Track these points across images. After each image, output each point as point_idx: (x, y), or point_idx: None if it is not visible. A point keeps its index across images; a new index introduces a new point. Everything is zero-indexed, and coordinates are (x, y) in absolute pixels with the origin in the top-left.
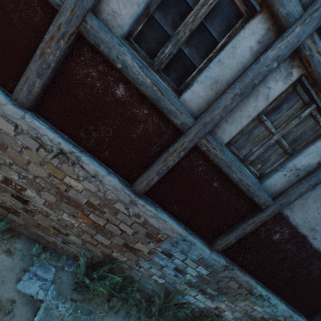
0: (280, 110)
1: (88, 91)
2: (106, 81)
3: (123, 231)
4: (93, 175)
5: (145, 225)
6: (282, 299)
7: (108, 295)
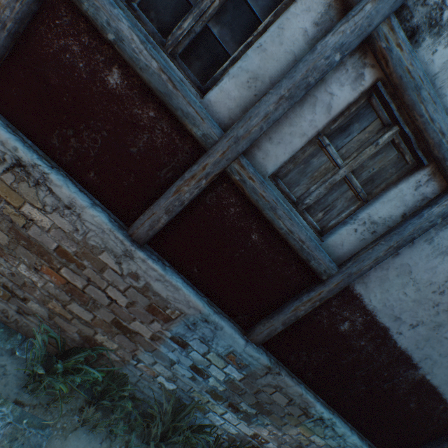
0: (349, 132)
1: (65, 73)
2: (93, 60)
3: (112, 300)
4: (67, 204)
5: (146, 293)
6: (354, 428)
7: (83, 402)
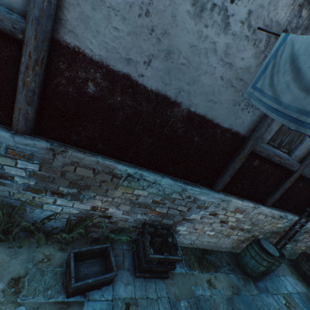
0: None
1: None
2: None
3: None
4: None
5: None
6: (168, 175)
7: None
